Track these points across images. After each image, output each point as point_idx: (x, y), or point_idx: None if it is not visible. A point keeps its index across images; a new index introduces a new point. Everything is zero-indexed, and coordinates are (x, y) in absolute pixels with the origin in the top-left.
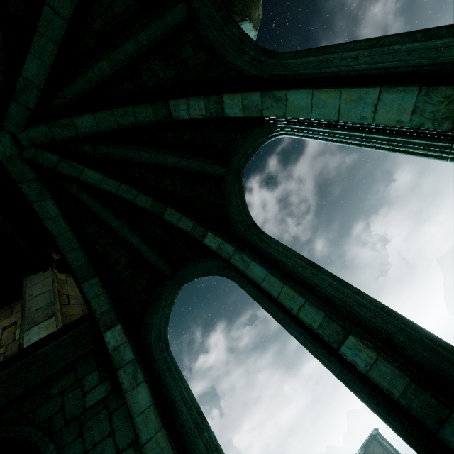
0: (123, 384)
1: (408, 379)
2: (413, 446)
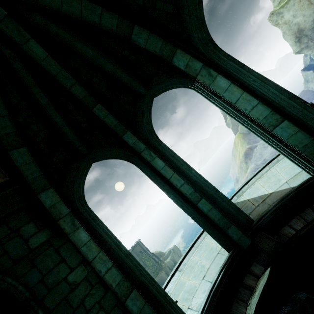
0: (65, 230)
1: (221, 215)
2: (214, 237)
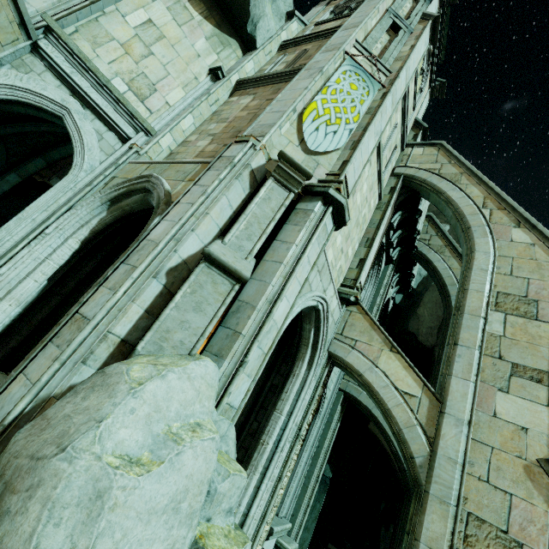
0: None
1: None
2: None
